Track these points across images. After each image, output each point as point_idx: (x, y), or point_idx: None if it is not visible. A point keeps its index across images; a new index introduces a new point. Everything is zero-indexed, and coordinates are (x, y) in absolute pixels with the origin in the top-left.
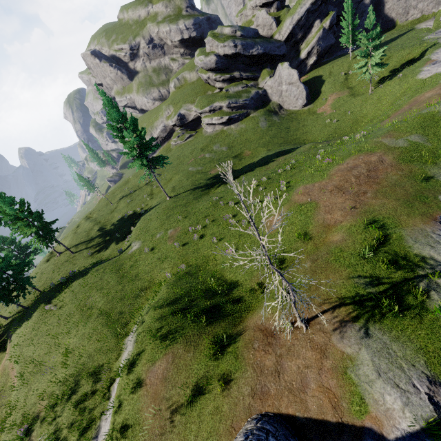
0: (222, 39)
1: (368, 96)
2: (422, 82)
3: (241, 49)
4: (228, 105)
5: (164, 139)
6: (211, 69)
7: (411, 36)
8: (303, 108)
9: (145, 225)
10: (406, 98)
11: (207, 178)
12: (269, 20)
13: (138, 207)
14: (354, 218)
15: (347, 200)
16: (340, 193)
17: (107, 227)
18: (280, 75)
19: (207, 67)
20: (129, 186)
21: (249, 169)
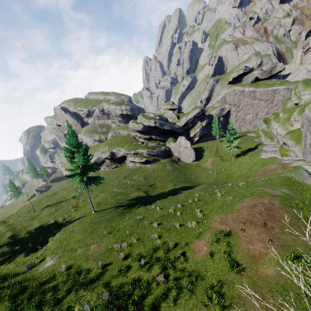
0: (148, 118)
1: (232, 162)
2: (265, 160)
3: (158, 125)
4: (147, 152)
5: (95, 166)
6: (139, 131)
7: (246, 138)
8: (193, 162)
9: (66, 237)
10: (258, 166)
11: (128, 198)
12: (173, 115)
13: (61, 217)
14: (277, 251)
15: (261, 233)
16: (253, 226)
17: (21, 235)
18: (180, 142)
19: (136, 129)
20: (57, 197)
21: (163, 196)
